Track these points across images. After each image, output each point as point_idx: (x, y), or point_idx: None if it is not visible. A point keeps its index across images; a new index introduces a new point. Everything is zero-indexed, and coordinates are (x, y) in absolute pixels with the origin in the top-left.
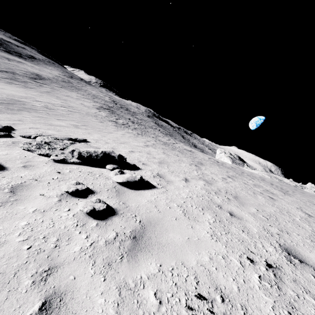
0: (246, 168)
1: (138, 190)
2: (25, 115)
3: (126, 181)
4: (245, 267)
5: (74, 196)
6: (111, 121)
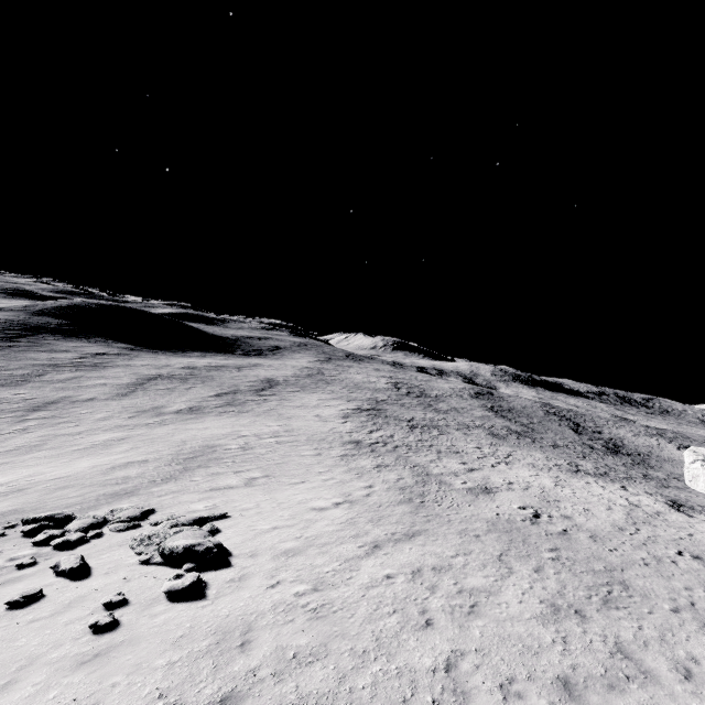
0: None
1: (175, 603)
2: (195, 478)
3: (166, 591)
4: (147, 697)
5: (106, 608)
6: (348, 444)
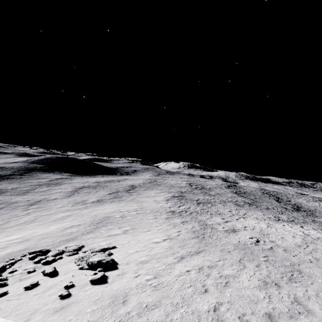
0: None
1: (94, 285)
2: (101, 231)
3: (90, 280)
4: None
5: (65, 288)
6: (169, 212)
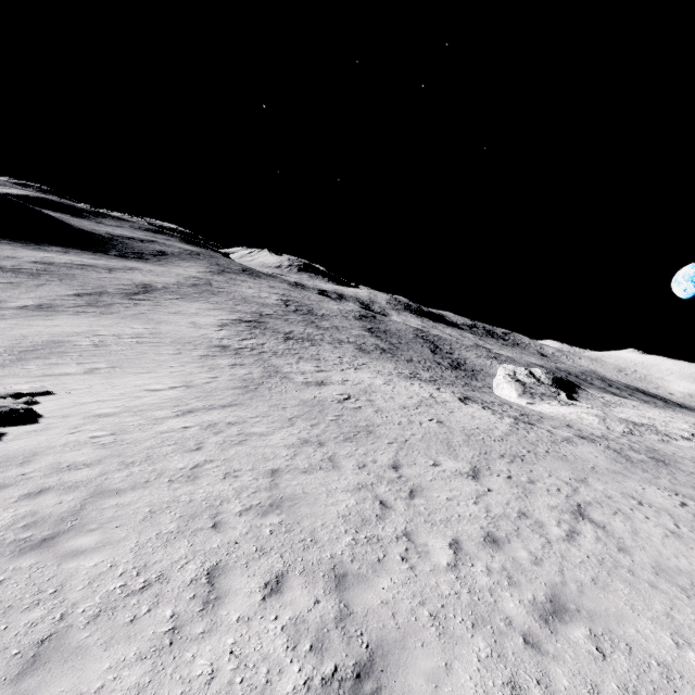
0: (548, 404)
1: None
2: (29, 366)
3: None
4: None
5: None
6: (214, 348)
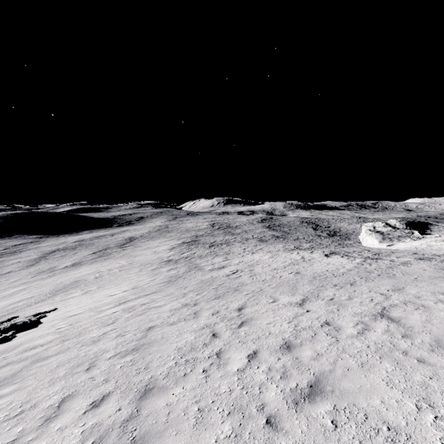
0: (403, 242)
1: None
2: (56, 298)
3: None
4: None
5: None
6: (163, 262)
